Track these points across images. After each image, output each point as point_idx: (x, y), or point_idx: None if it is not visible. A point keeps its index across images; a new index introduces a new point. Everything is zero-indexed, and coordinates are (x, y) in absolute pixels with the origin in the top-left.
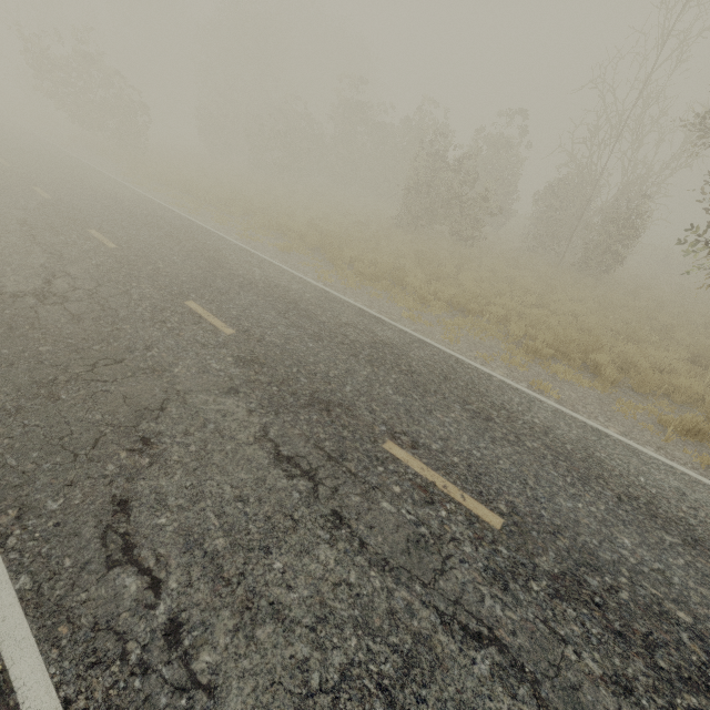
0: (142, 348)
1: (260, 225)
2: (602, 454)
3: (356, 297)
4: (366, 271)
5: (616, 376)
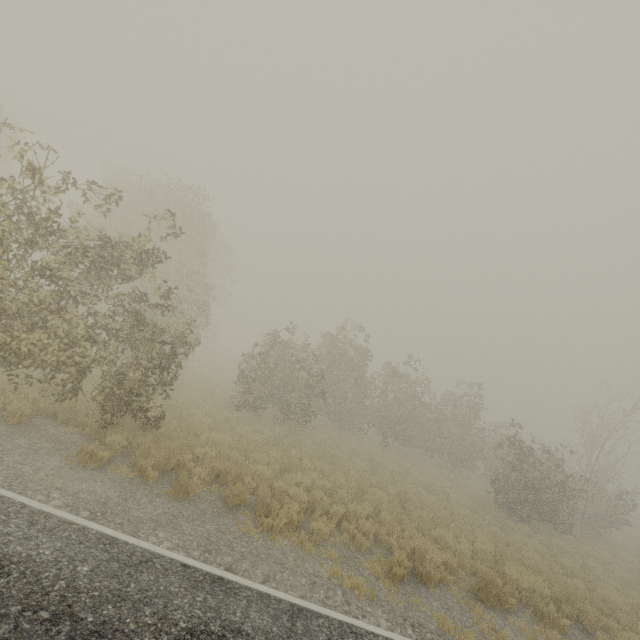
0: None
1: None
2: None
3: None
4: None
5: None
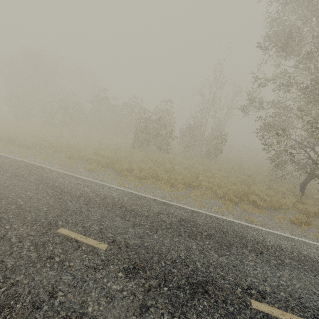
0: (47, 298)
1: (67, 157)
2: (305, 252)
3: (145, 192)
4: (140, 175)
5: (264, 204)
